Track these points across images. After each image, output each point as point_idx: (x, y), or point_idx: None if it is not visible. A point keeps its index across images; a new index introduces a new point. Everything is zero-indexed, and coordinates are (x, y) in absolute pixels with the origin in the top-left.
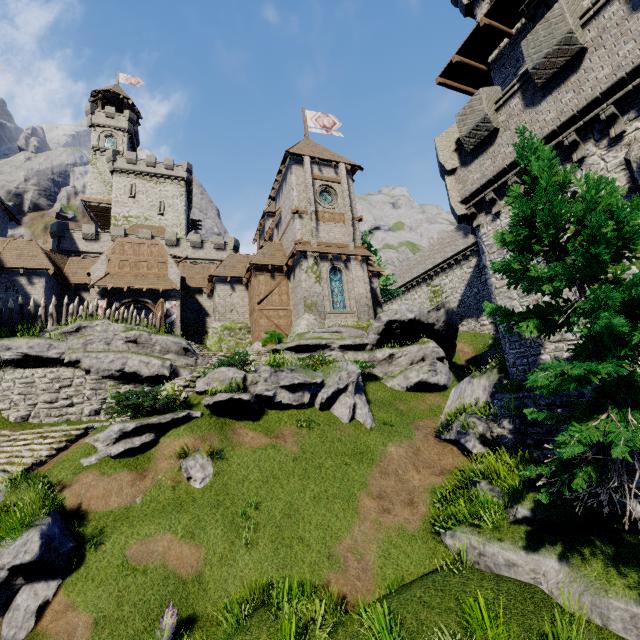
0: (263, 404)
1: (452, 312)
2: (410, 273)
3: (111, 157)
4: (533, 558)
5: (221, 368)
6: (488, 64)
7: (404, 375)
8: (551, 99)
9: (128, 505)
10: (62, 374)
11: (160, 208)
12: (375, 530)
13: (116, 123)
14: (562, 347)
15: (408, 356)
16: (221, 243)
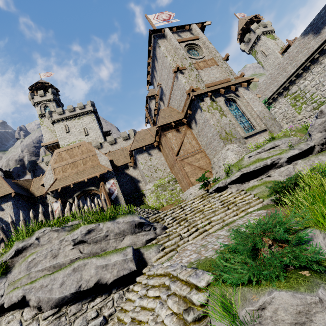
0: None
1: None
2: (263, 96)
3: (49, 115)
4: None
5: (277, 293)
6: None
7: None
8: None
9: None
10: None
11: (85, 132)
12: None
13: (46, 98)
14: None
15: None
16: (126, 135)
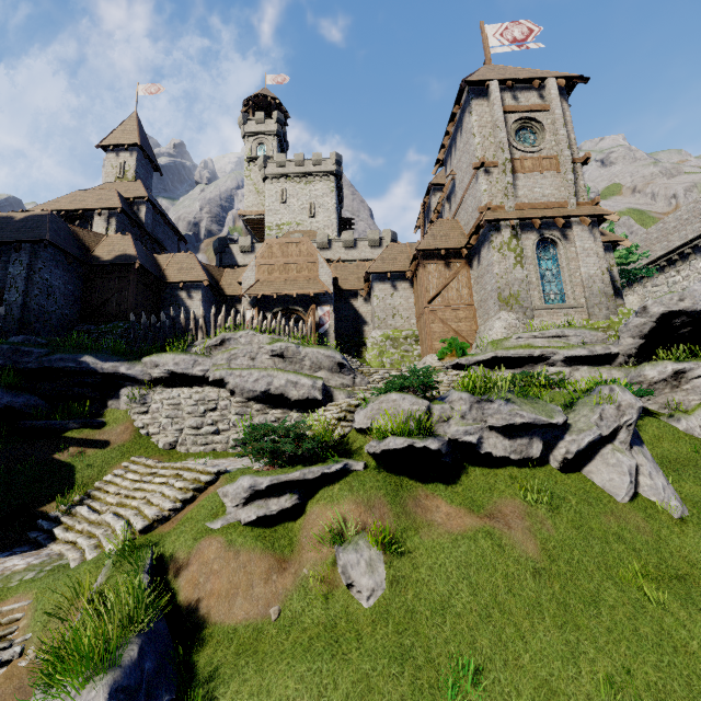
0: (459, 454)
1: None
2: (665, 242)
3: (262, 164)
4: None
5: (390, 394)
6: None
7: None
8: None
9: (258, 619)
10: (207, 395)
11: (310, 210)
12: None
13: (266, 128)
14: None
15: None
16: (376, 239)
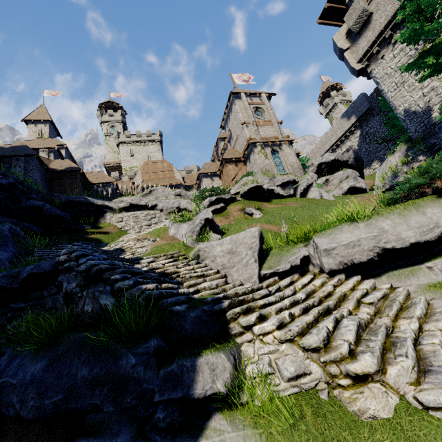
0: (269, 197)
1: (357, 151)
2: (315, 157)
3: (117, 136)
4: None
5: (243, 178)
6: (346, 4)
7: (338, 187)
8: None
9: (229, 224)
10: (150, 212)
11: (148, 159)
12: None
13: (115, 118)
14: None
15: (337, 178)
16: (190, 169)
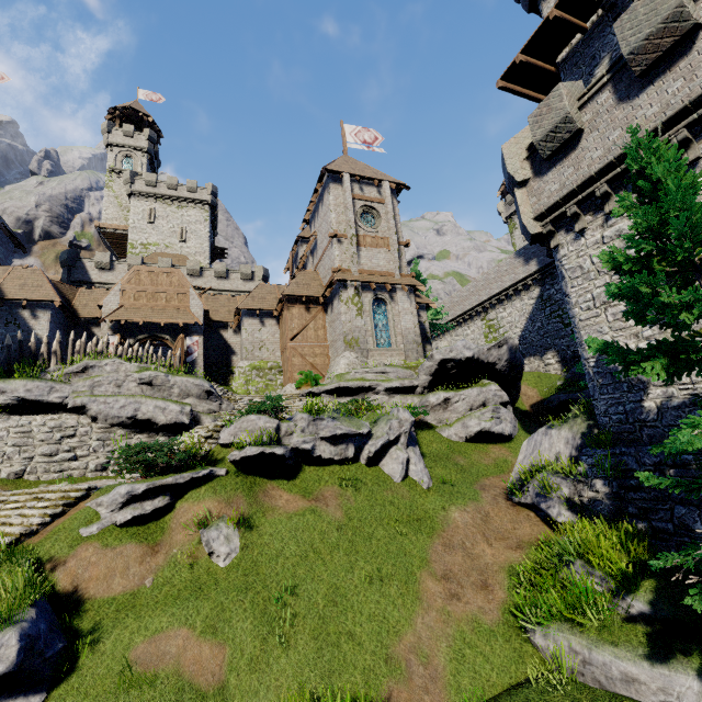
0: (299, 459)
1: (516, 349)
2: (461, 305)
3: (129, 179)
4: (661, 673)
5: (250, 416)
6: (557, 64)
7: (462, 423)
8: (653, 90)
9: (135, 589)
10: (64, 422)
11: (182, 234)
12: (443, 623)
13: (135, 142)
14: (672, 392)
15: (466, 401)
16: (249, 273)
